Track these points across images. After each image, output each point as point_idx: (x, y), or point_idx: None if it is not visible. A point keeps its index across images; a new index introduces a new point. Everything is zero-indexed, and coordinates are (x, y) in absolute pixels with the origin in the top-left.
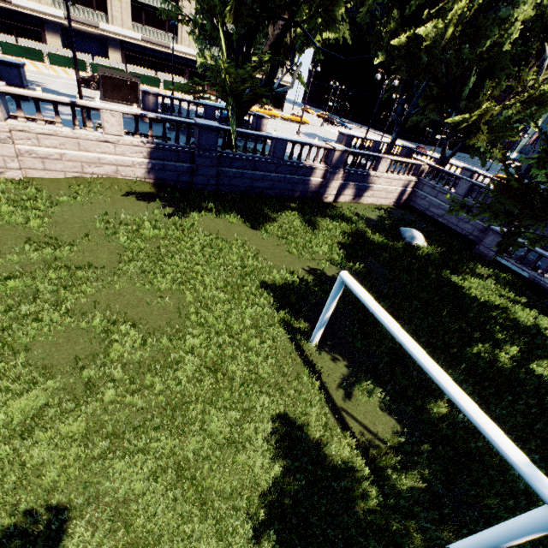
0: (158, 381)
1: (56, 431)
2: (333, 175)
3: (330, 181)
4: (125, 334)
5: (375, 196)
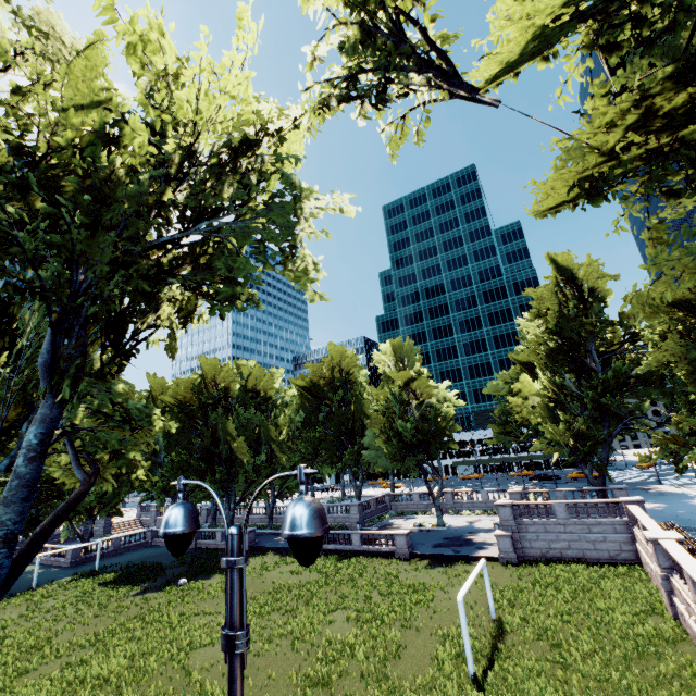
0: (60, 593)
1: (80, 590)
2: None
3: None
4: (38, 603)
5: None
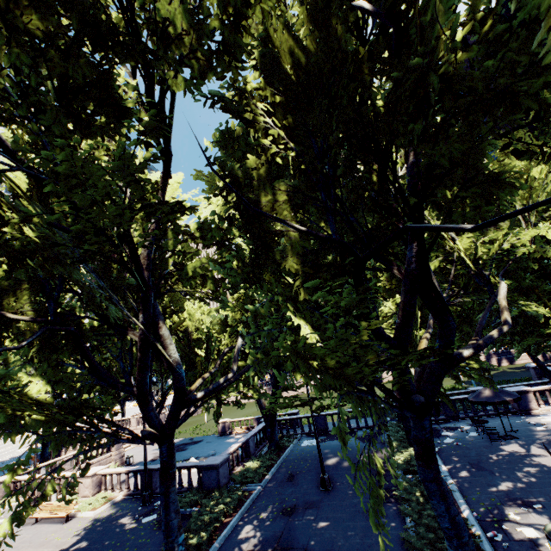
0: None
1: None
2: (488, 356)
3: (489, 359)
4: None
5: (524, 359)
